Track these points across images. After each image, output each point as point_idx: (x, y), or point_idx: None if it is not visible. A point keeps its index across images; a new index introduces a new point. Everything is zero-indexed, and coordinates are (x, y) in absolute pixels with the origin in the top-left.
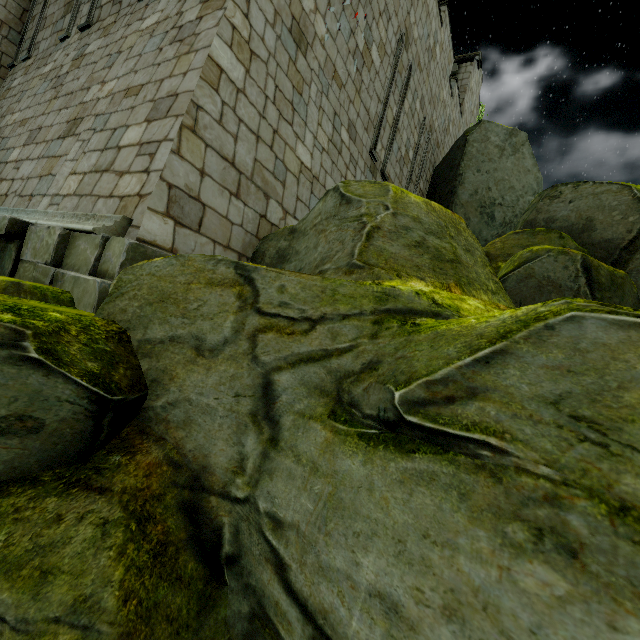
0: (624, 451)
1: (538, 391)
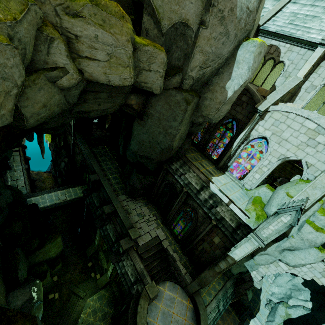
0: (92, 17)
1: (87, 12)
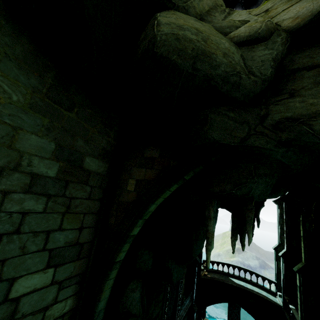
0: None
1: None
